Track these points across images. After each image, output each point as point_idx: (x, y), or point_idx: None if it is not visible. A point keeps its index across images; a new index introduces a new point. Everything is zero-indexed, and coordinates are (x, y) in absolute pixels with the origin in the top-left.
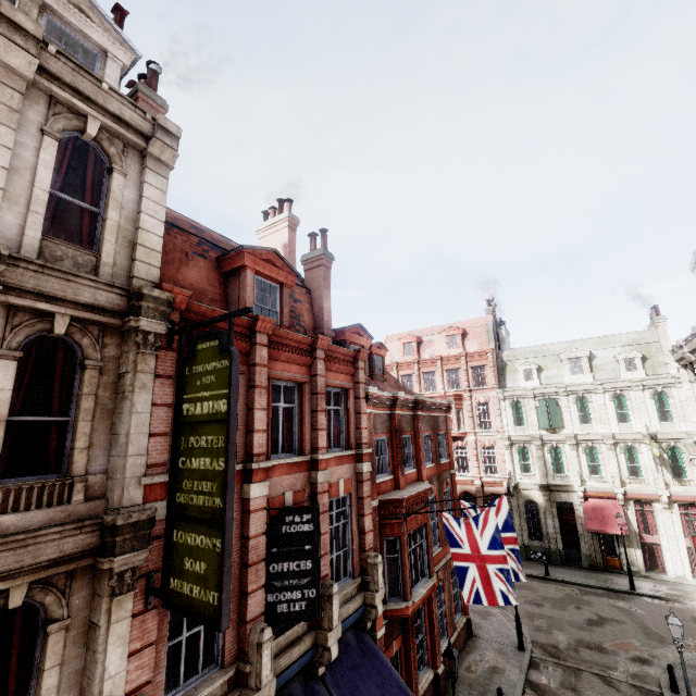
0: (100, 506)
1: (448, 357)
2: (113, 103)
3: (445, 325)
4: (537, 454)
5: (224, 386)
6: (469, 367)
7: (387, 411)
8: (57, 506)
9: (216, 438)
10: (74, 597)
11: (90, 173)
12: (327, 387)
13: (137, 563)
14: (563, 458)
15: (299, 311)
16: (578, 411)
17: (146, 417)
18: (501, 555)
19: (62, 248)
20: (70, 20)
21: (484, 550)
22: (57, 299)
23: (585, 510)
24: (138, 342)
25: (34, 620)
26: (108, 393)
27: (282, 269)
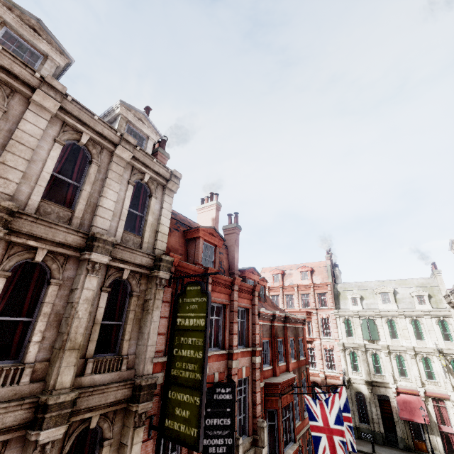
0: (132, 373)
1: (302, 285)
2: (156, 167)
3: (299, 264)
4: (363, 357)
5: (203, 312)
6: (315, 293)
7: (269, 323)
8: (115, 371)
9: (198, 340)
10: (115, 426)
11: (141, 197)
12: (237, 307)
13: (148, 409)
14: (381, 362)
15: (221, 259)
16: (388, 329)
17: (157, 324)
18: (343, 427)
19: (129, 235)
20: (137, 125)
21: (332, 423)
22: (127, 262)
23: (398, 402)
24: (157, 283)
25: (94, 438)
26: (139, 309)
27: (216, 237)
